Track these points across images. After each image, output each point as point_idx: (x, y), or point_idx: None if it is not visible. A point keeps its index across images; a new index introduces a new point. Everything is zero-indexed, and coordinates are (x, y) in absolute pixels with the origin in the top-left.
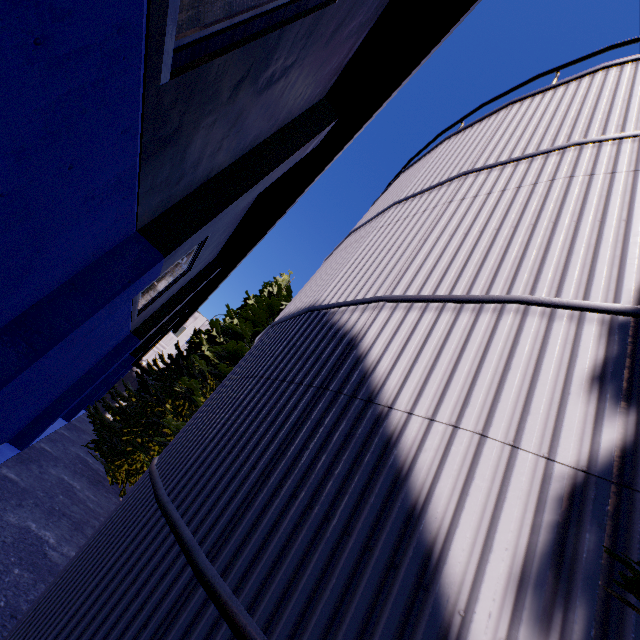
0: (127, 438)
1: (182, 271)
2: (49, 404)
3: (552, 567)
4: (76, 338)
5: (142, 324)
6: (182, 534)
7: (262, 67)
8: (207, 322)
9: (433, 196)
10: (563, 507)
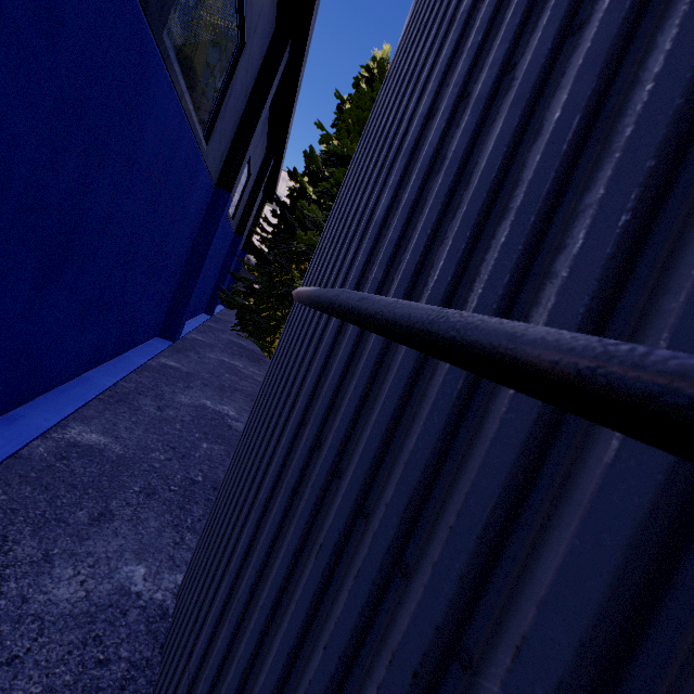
0: (267, 315)
1: (234, 48)
2: (173, 292)
3: None
4: (7, 13)
5: (222, 171)
6: (519, 345)
7: None
8: None
9: None
10: None
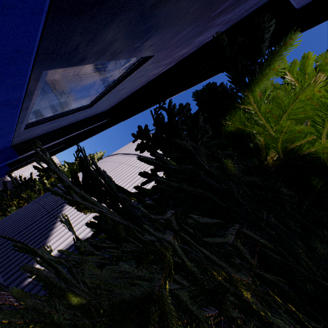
0: None
1: None
2: None
3: (60, 255)
4: None
5: (13, 161)
6: None
7: (63, 119)
8: (58, 161)
9: (124, 158)
10: (70, 246)
